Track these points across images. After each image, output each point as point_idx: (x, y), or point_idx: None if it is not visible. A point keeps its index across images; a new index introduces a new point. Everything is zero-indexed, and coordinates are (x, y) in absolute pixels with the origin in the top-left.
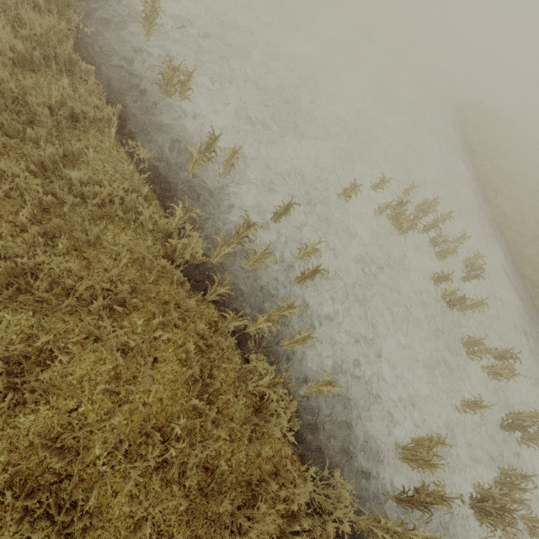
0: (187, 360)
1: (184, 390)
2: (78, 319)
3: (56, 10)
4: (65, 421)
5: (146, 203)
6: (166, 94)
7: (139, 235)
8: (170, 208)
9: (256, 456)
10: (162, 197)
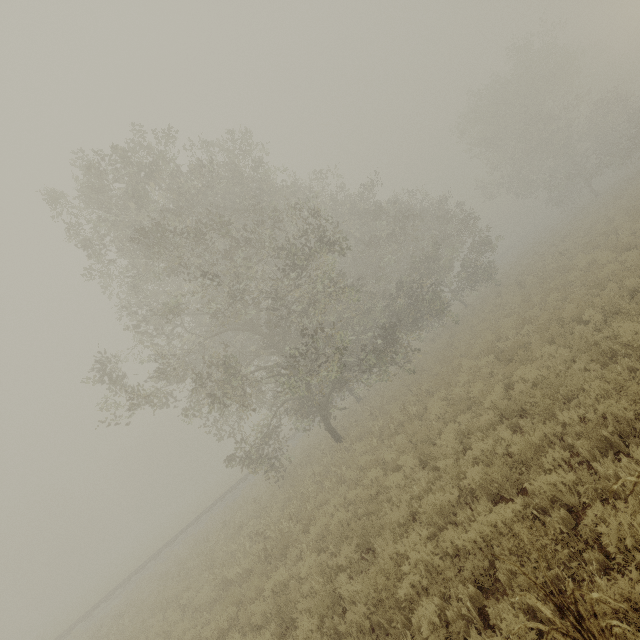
0: None
1: None
2: None
3: None
4: None
5: None
6: None
7: None
8: None
9: None
10: None
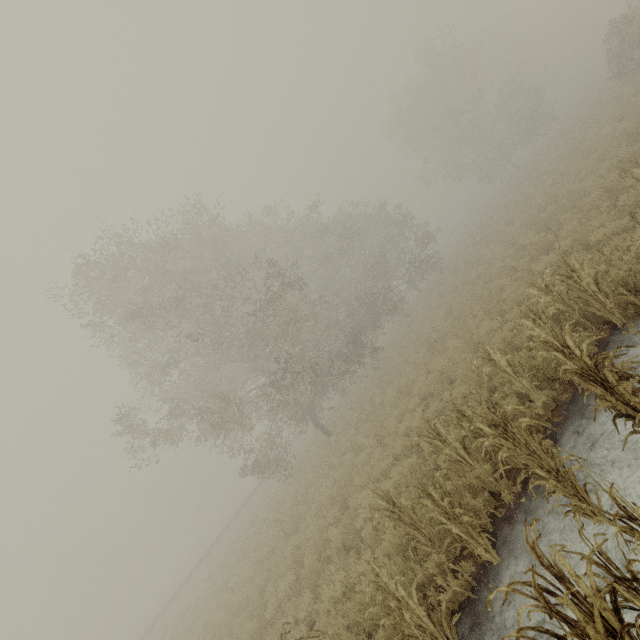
0: None
1: None
2: None
3: None
4: None
5: None
6: None
7: None
8: None
9: None
10: None
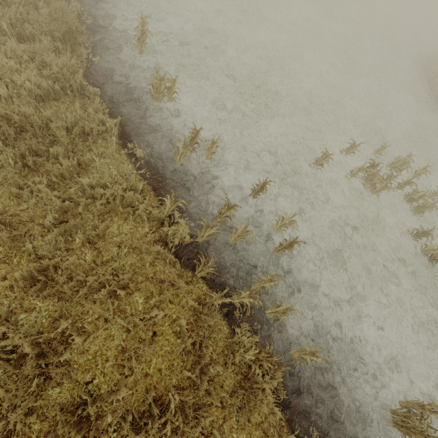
0: (181, 333)
1: (180, 360)
2: (92, 302)
3: (68, 50)
4: (83, 392)
5: (143, 195)
6: (156, 100)
7: (138, 223)
8: (163, 196)
9: (246, 422)
10: (155, 188)
